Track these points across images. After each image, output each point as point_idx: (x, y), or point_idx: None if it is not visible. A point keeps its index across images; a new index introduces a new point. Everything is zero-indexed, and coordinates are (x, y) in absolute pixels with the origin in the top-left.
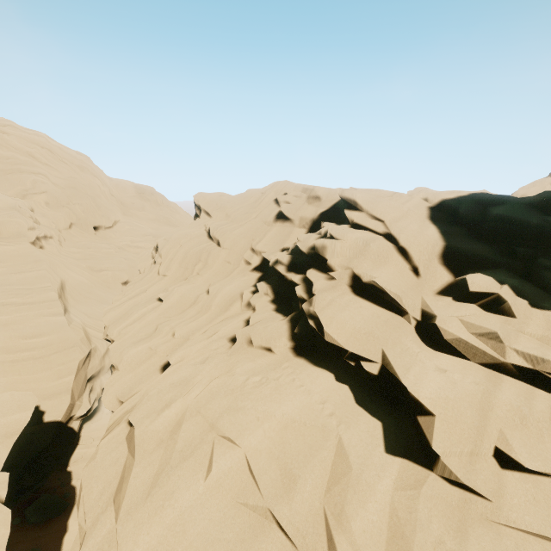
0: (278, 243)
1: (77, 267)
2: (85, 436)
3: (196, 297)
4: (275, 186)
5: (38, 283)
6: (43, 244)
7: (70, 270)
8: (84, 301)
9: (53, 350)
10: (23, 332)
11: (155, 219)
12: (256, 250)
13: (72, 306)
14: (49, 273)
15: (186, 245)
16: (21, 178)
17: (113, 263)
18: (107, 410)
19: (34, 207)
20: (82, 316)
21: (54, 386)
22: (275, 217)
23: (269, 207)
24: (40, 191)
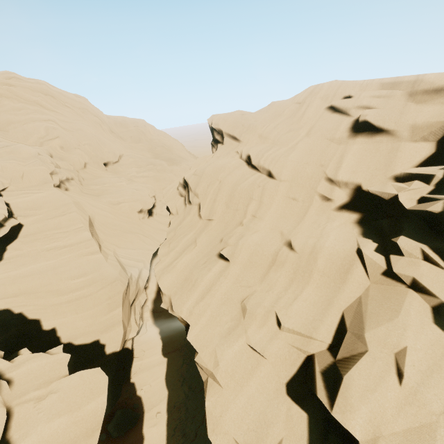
0: (378, 168)
1: (99, 203)
2: (137, 349)
3: (274, 254)
4: (316, 91)
5: (72, 225)
6: (67, 187)
7: (94, 207)
8: (112, 233)
9: (99, 287)
10: (70, 273)
11: (151, 148)
12: (337, 180)
13: (103, 240)
14: (79, 214)
15: (228, 181)
16: (35, 127)
17: (127, 195)
18: (148, 323)
19: (52, 153)
20: (113, 248)
21: (107, 320)
22: (349, 131)
23: (325, 119)
24: (54, 137)
